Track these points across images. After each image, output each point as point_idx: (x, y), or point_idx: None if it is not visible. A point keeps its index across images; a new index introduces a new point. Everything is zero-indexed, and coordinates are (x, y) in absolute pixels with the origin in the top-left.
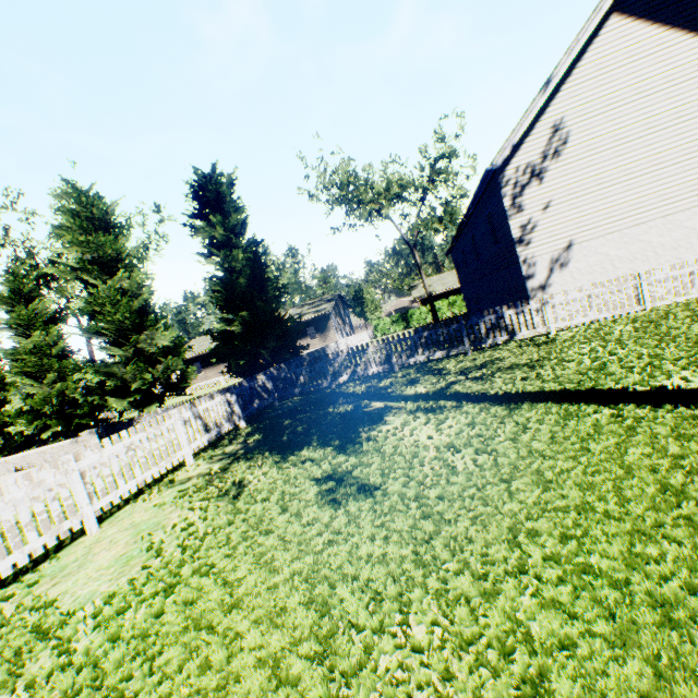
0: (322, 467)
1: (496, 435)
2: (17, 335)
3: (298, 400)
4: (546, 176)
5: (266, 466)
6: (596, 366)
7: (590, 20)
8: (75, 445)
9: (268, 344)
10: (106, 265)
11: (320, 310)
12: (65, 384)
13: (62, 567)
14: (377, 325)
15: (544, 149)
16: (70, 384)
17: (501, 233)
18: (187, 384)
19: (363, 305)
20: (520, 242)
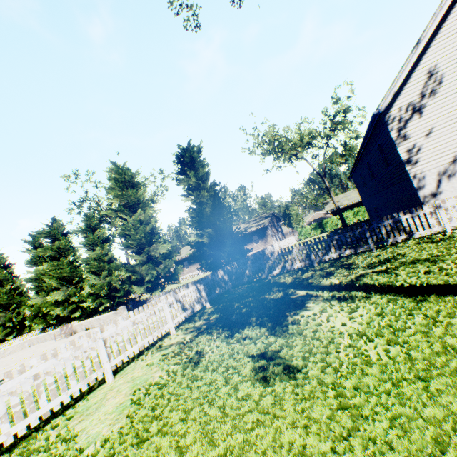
0: (257, 345)
1: (406, 327)
2: (89, 250)
3: (245, 288)
4: (426, 110)
5: (219, 340)
6: None
7: None
8: (115, 315)
9: (225, 249)
10: (132, 207)
11: (260, 224)
12: (112, 277)
13: (88, 407)
14: (301, 231)
15: (421, 91)
16: (114, 277)
17: (391, 158)
18: (177, 276)
19: (290, 219)
20: (409, 162)
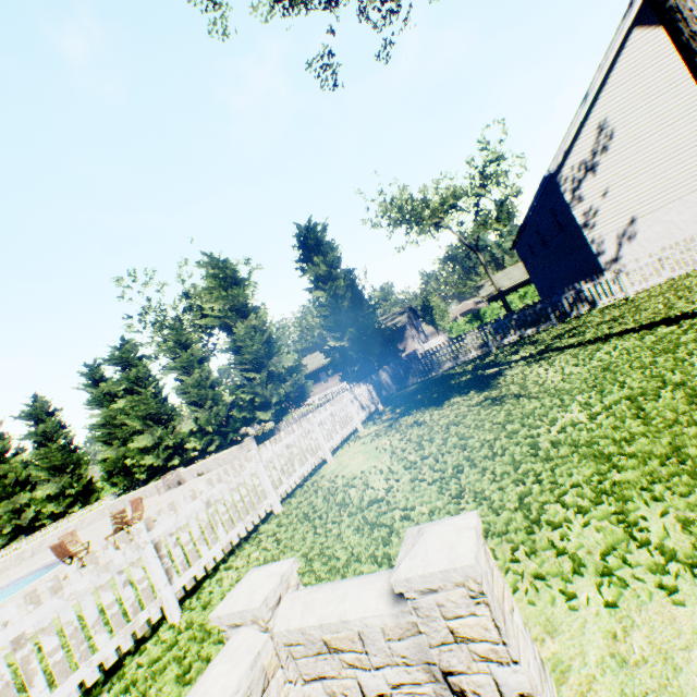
0: (474, 399)
1: (595, 356)
2: (181, 375)
3: (413, 388)
4: (599, 168)
5: (428, 412)
6: (666, 307)
7: (614, 40)
8: (240, 450)
9: (374, 351)
10: (239, 311)
11: (395, 323)
12: (218, 408)
13: (331, 471)
14: (451, 328)
15: (593, 148)
16: (221, 407)
17: (566, 223)
18: (309, 395)
19: (432, 313)
20: (586, 227)
